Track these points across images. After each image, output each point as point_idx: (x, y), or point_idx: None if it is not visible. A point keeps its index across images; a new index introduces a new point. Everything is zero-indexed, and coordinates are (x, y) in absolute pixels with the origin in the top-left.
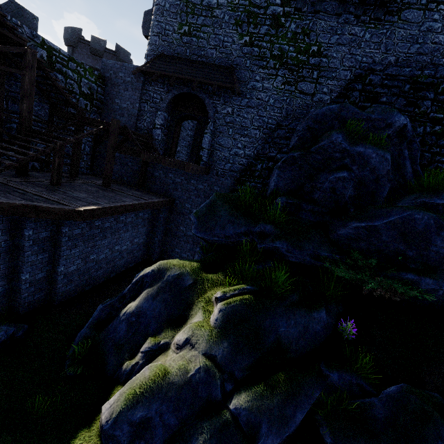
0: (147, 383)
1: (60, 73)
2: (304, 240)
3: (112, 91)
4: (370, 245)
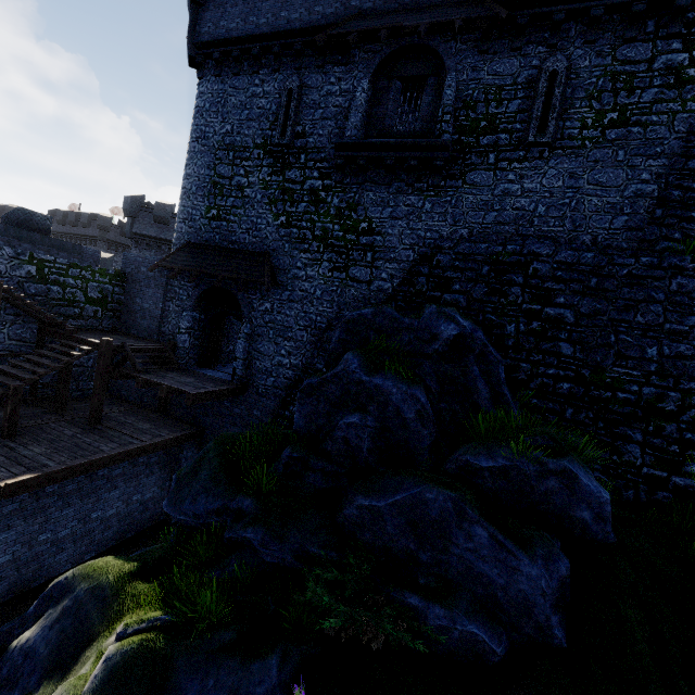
0: None
1: (55, 284)
2: (292, 524)
3: (133, 289)
4: (376, 538)
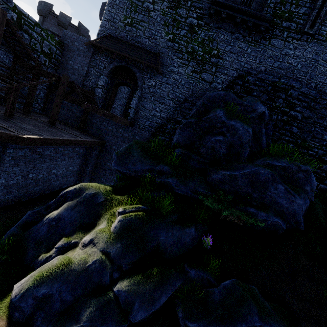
0: (53, 268)
1: (26, 33)
2: (189, 179)
3: (68, 54)
4: (231, 187)
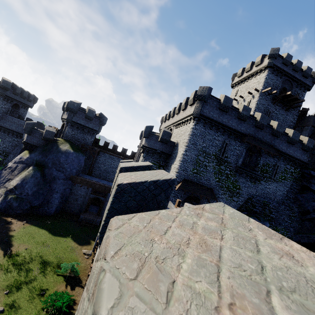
0: None
1: None
2: None
3: None
4: None
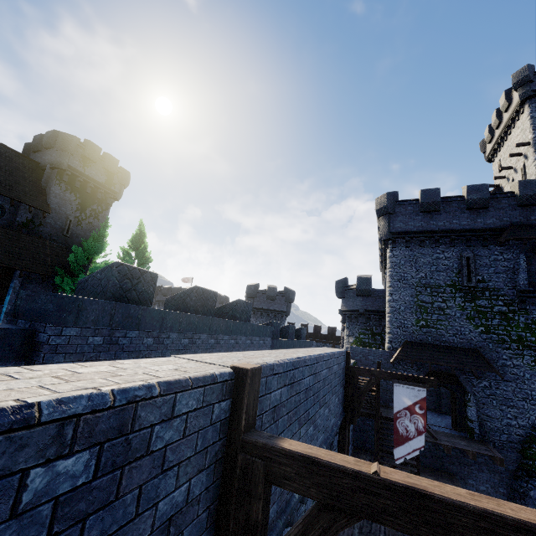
0: None
1: None
2: None
3: None
4: None
